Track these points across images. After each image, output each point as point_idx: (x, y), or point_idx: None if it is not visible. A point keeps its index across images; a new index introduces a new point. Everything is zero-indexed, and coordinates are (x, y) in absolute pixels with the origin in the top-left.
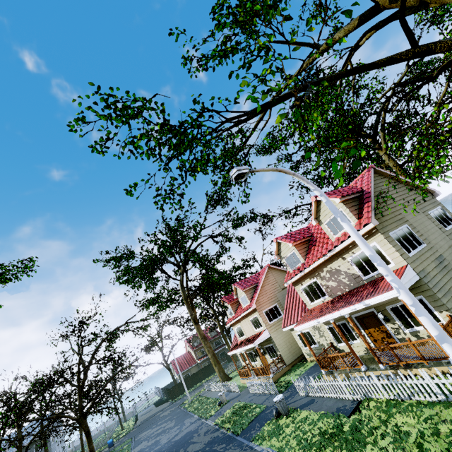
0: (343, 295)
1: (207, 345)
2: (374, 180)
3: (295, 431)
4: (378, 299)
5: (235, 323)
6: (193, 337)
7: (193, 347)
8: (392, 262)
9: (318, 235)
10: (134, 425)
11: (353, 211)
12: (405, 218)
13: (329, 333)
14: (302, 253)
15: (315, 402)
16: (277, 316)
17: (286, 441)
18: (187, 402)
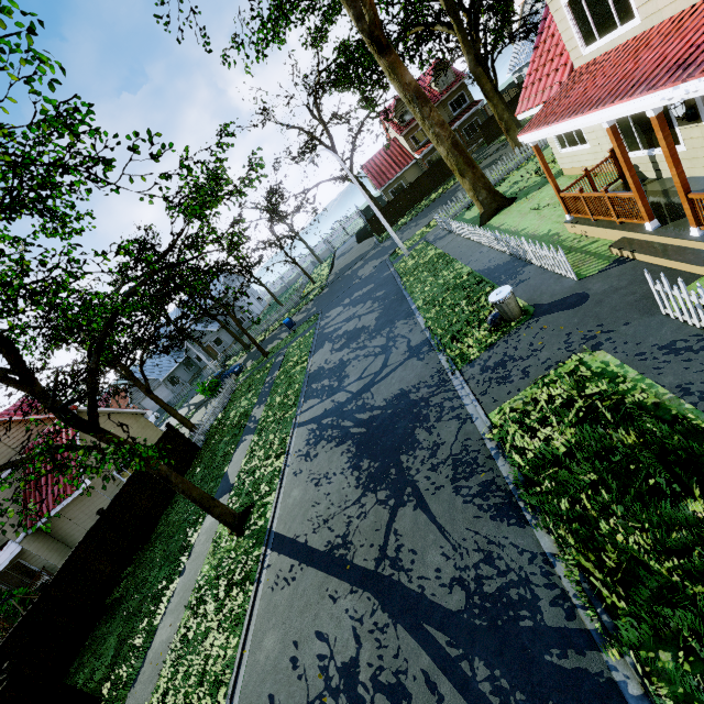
0: None
1: (430, 118)
2: None
3: None
4: None
5: None
6: (395, 104)
7: (401, 127)
8: None
9: None
10: (327, 278)
11: None
12: None
13: None
14: None
15: None
16: None
17: None
18: (402, 253)
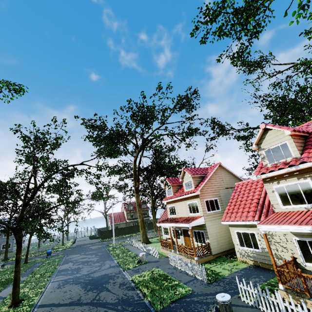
0: None
1: (140, 211)
2: None
3: None
4: None
5: (171, 202)
6: (129, 203)
7: (127, 210)
8: None
9: None
10: (71, 245)
11: None
12: None
13: (296, 246)
14: (298, 146)
15: None
16: (215, 209)
17: None
18: (111, 246)
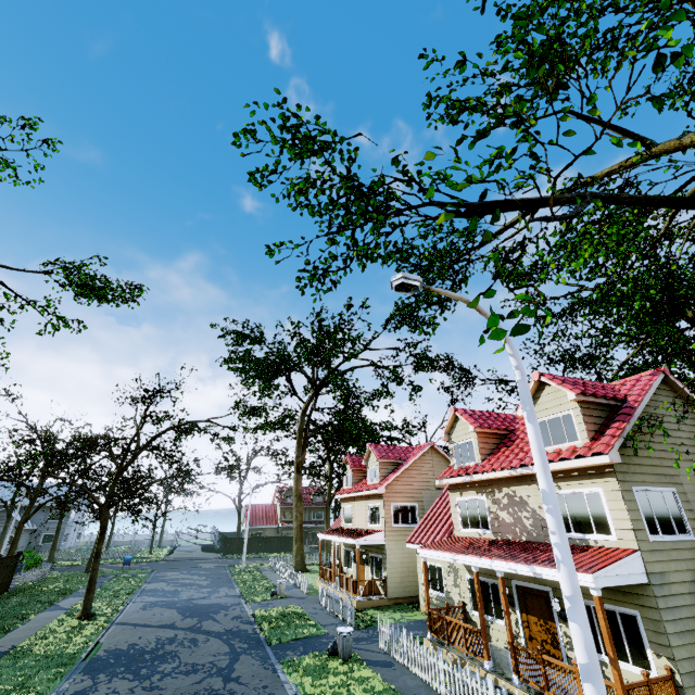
0: (513, 542)
1: (298, 507)
2: (656, 393)
3: (340, 687)
4: (556, 575)
5: (348, 499)
6: (289, 488)
7: (284, 502)
8: (614, 533)
9: (521, 435)
10: (165, 557)
11: (590, 424)
12: (679, 478)
13: (467, 587)
14: (484, 449)
15: (392, 668)
16: (408, 522)
17: (321, 690)
18: (239, 567)
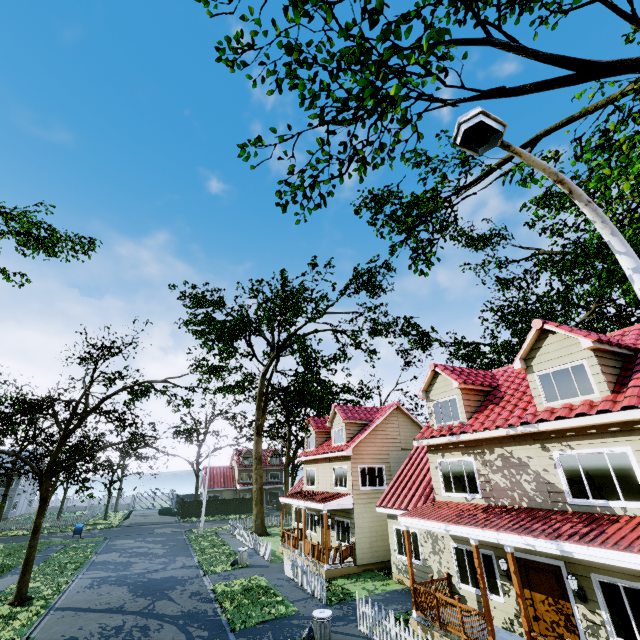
0: (513, 509)
1: (258, 470)
2: None
3: None
4: (597, 555)
5: (311, 461)
6: (247, 451)
7: (241, 464)
8: None
9: (509, 391)
10: (120, 522)
11: (608, 374)
12: None
13: (452, 557)
14: (469, 406)
15: None
16: (376, 484)
17: None
18: (197, 532)
